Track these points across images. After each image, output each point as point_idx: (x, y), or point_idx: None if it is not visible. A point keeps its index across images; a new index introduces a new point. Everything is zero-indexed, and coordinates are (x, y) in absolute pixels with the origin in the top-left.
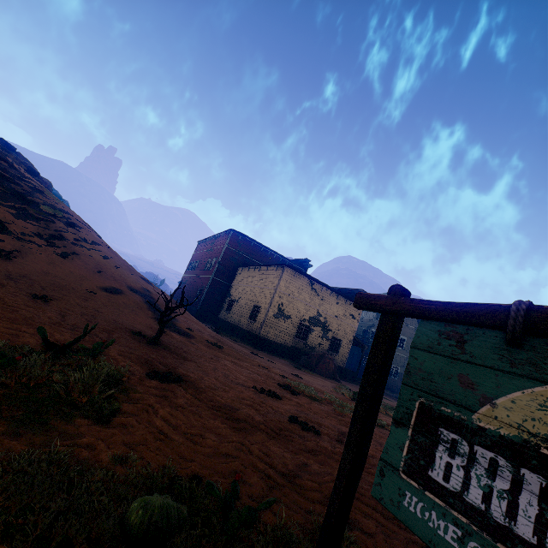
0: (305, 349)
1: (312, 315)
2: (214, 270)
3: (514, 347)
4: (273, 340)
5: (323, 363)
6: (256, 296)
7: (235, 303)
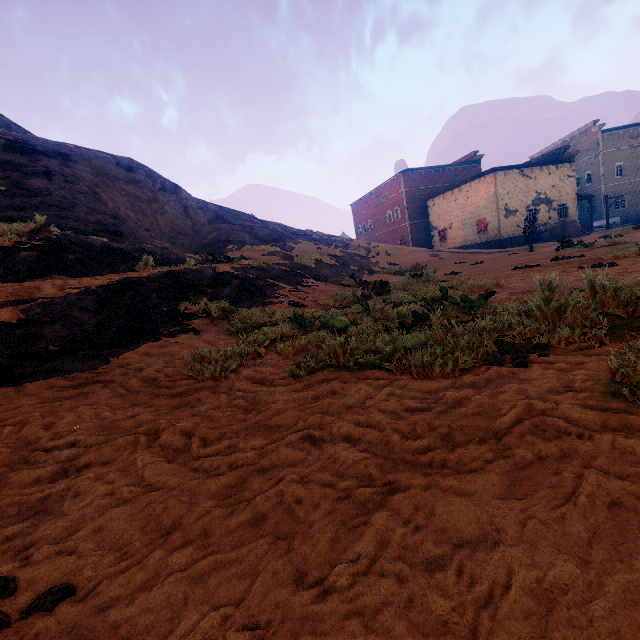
0: (539, 229)
1: (532, 198)
2: (406, 217)
3: None
4: (512, 236)
5: (569, 228)
6: (473, 213)
7: (447, 231)
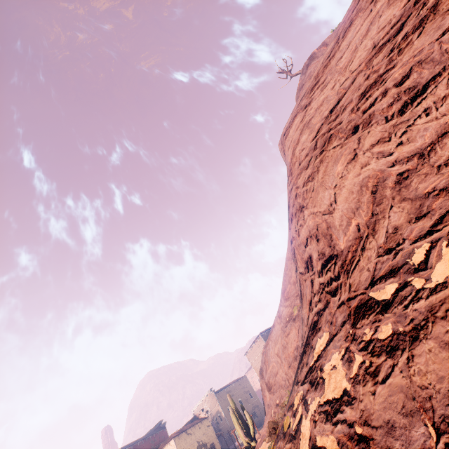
0: None
1: (197, 446)
2: None
3: None
4: None
5: None
6: None
7: None
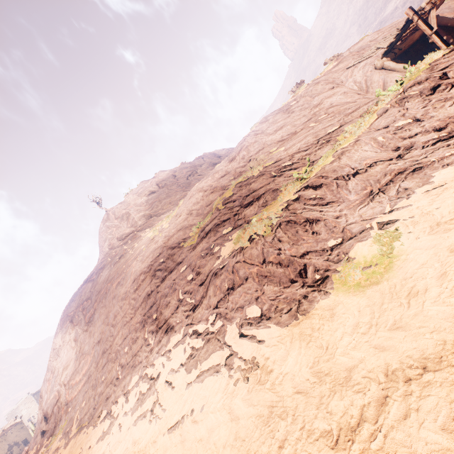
0: None
1: (8, 448)
2: None
3: None
4: None
5: None
6: None
7: None
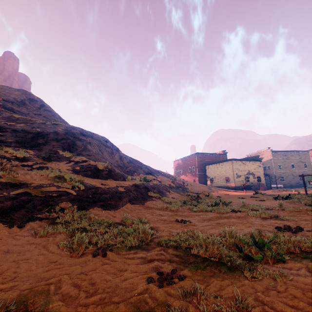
0: (250, 184)
1: (247, 172)
2: (197, 170)
3: (311, 176)
4: (239, 185)
5: (261, 186)
6: (224, 174)
7: (213, 179)
